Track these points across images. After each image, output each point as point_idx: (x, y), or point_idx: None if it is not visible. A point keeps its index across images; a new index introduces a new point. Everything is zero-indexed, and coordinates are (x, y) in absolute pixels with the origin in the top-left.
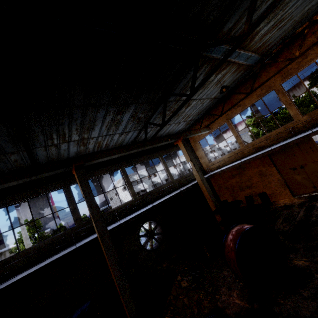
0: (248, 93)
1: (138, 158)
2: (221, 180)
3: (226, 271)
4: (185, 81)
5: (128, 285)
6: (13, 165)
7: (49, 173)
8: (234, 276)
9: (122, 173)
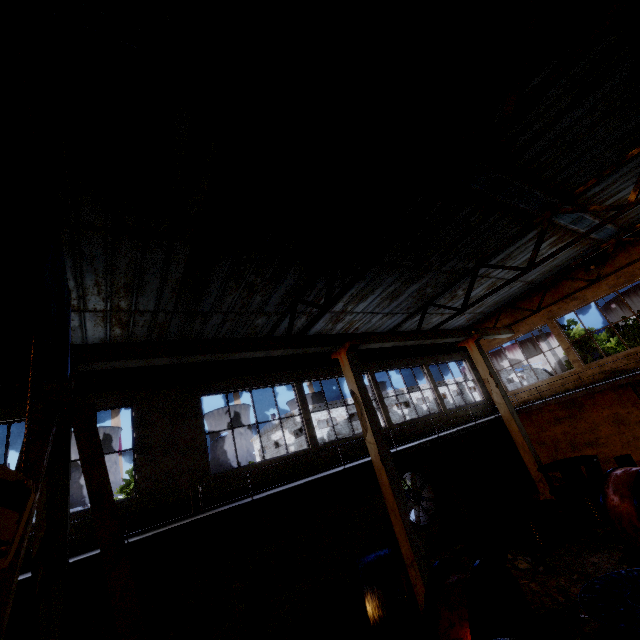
0: (591, 280)
1: (393, 361)
2: (531, 427)
3: (593, 557)
4: (509, 251)
5: (424, 550)
6: (245, 334)
7: (315, 349)
8: (616, 562)
9: (372, 380)
